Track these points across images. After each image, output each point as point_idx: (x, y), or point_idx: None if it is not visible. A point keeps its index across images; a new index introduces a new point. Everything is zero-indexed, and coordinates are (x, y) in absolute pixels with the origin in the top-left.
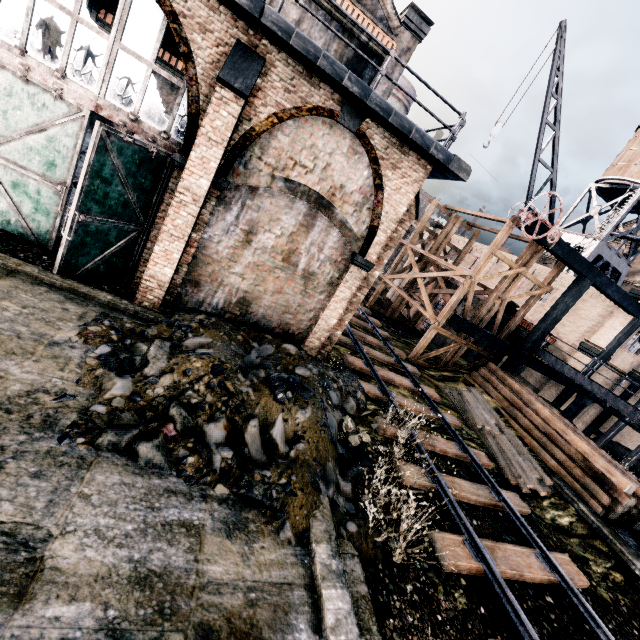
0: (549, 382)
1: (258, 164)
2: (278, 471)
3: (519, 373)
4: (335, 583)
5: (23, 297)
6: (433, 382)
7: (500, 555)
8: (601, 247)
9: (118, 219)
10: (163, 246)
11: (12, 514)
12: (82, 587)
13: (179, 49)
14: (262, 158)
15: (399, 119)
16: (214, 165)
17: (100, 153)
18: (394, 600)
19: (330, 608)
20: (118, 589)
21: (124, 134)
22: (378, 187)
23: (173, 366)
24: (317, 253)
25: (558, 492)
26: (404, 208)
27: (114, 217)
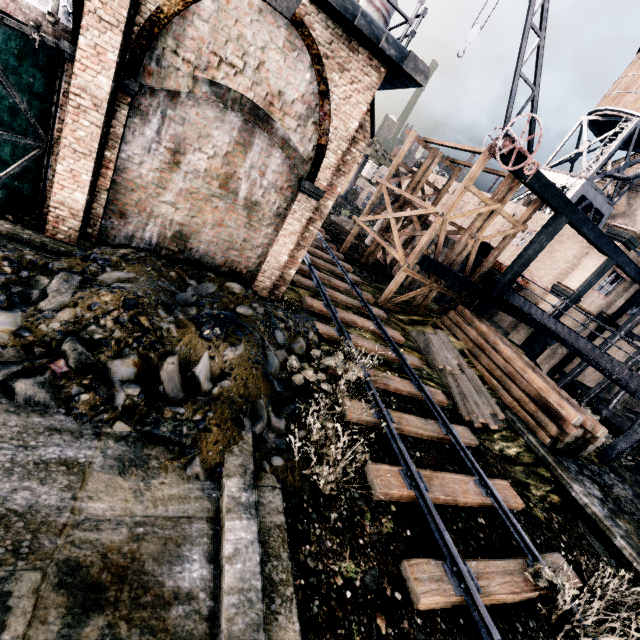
0: (519, 325)
1: (174, 60)
2: (193, 408)
3: (492, 318)
4: (241, 515)
5: None
6: (401, 326)
7: (437, 483)
8: (586, 187)
9: (7, 131)
10: (67, 165)
11: None
12: None
13: None
14: (178, 52)
15: None
16: (112, 57)
17: None
18: (315, 528)
19: (230, 539)
20: None
21: None
22: (323, 95)
23: (77, 300)
24: (259, 178)
25: (511, 426)
26: (356, 123)
27: (1, 127)
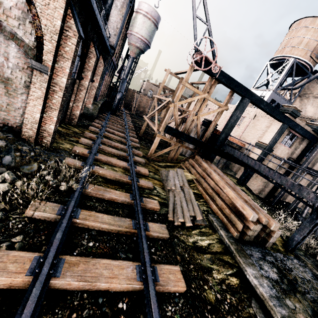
0: (241, 168)
1: None
2: None
3: (227, 166)
4: None
5: None
6: (156, 167)
7: (79, 269)
8: (273, 95)
9: None
10: None
11: None
12: None
13: None
14: None
15: None
16: None
17: None
18: None
19: None
20: None
21: None
22: (29, 2)
23: None
24: (5, 62)
25: (211, 225)
26: (58, 21)
27: None
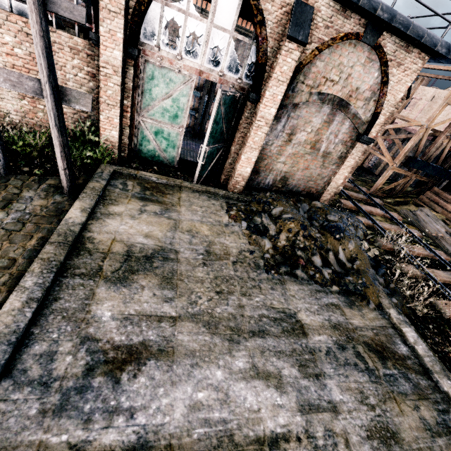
0: None
1: (301, 87)
2: (355, 277)
3: None
4: (406, 325)
5: (195, 201)
6: (391, 207)
7: None
8: None
9: (218, 143)
10: (246, 155)
11: (278, 305)
12: (318, 330)
13: (256, 19)
14: (304, 82)
15: (415, 30)
16: (280, 97)
17: (217, 108)
18: (426, 332)
19: (409, 335)
20: (329, 330)
21: (228, 91)
22: (384, 83)
23: (280, 228)
24: (333, 139)
25: None
26: (401, 94)
27: (216, 143)
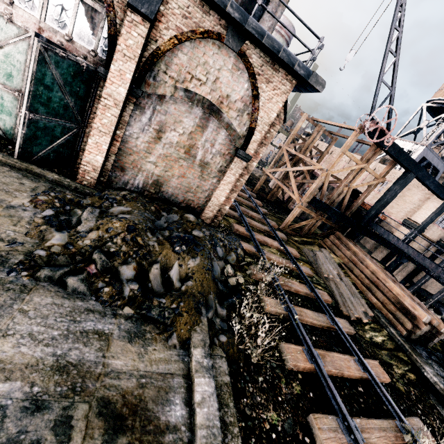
0: (379, 247)
1: (164, 77)
2: (171, 299)
3: (359, 240)
4: (204, 374)
5: None
6: (296, 245)
7: (328, 360)
8: (426, 151)
9: (61, 118)
10: (94, 139)
11: None
12: (15, 371)
13: None
14: (167, 72)
15: (270, 41)
16: (129, 76)
17: (41, 65)
18: (249, 386)
19: (199, 390)
20: (43, 373)
21: (59, 50)
22: (255, 97)
23: (99, 225)
24: (210, 148)
25: (377, 320)
26: (275, 114)
27: (57, 117)
